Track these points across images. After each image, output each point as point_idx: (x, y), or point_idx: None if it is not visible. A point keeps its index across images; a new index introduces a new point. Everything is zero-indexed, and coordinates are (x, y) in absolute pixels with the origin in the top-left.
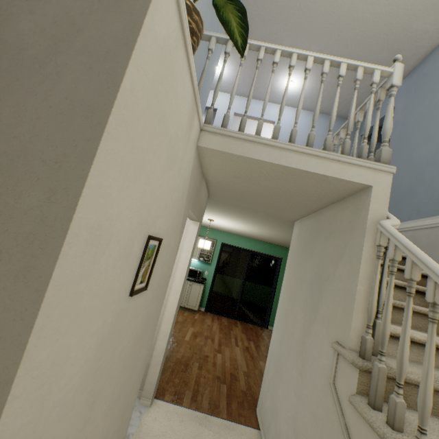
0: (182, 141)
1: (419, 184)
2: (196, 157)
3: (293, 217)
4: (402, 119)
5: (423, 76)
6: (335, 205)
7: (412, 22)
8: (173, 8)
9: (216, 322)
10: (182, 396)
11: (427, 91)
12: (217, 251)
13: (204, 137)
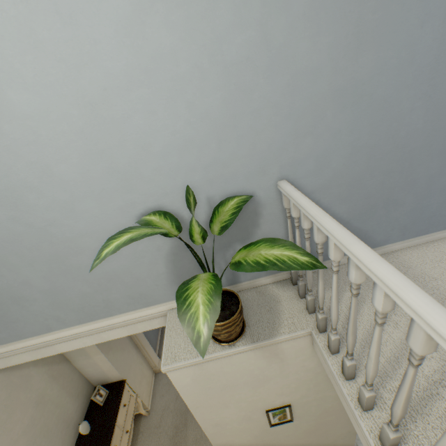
0: (268, 368)
1: None
2: None
3: None
4: None
5: None
6: None
7: None
8: (185, 369)
9: None
10: None
11: None
12: None
13: (315, 343)
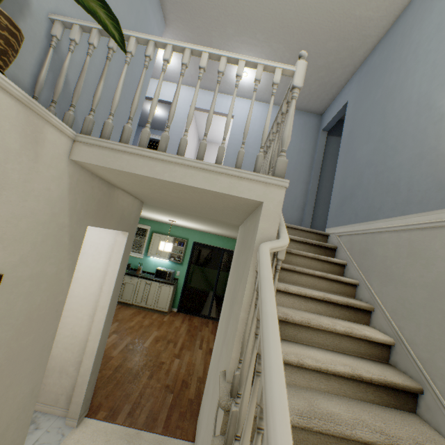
0: (16, 161)
1: (359, 187)
2: (77, 170)
3: (234, 223)
4: (352, 115)
5: (371, 68)
6: (251, 216)
7: (354, 8)
8: None
9: (186, 323)
10: (119, 412)
11: (373, 85)
12: (189, 250)
13: (78, 149)
